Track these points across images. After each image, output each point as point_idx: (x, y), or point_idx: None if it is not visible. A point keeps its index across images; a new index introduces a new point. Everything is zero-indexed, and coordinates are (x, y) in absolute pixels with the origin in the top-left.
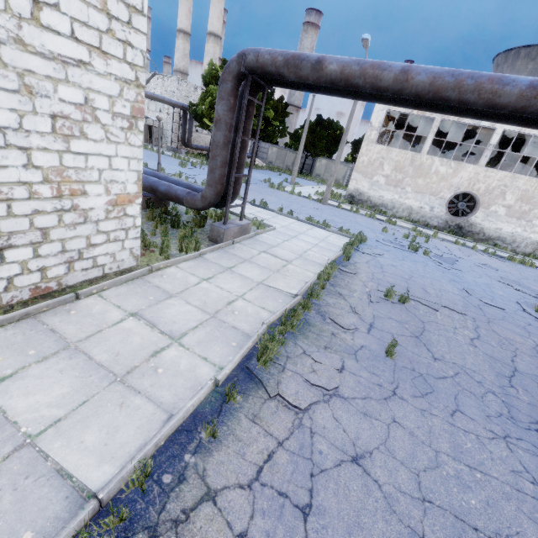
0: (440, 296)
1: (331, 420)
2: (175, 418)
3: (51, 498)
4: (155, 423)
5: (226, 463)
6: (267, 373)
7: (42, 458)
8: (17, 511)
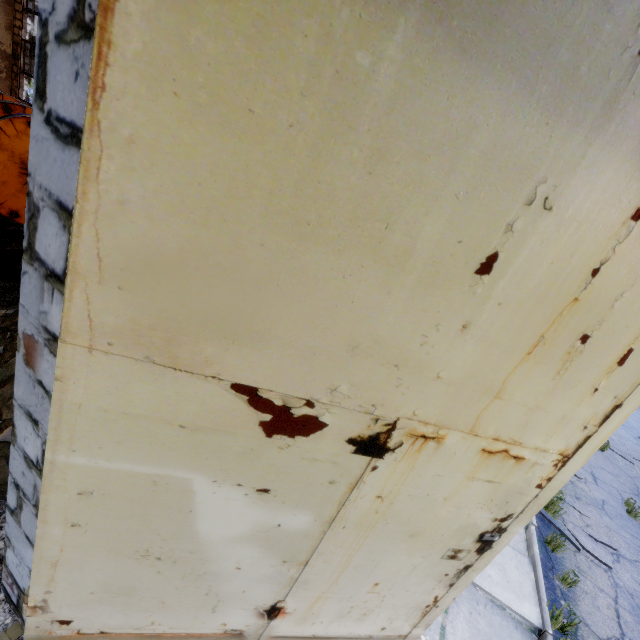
0: (624, 444)
1: (635, 583)
2: (538, 563)
3: (507, 627)
4: (525, 565)
5: (593, 614)
6: (558, 522)
7: (472, 587)
8: (496, 634)
